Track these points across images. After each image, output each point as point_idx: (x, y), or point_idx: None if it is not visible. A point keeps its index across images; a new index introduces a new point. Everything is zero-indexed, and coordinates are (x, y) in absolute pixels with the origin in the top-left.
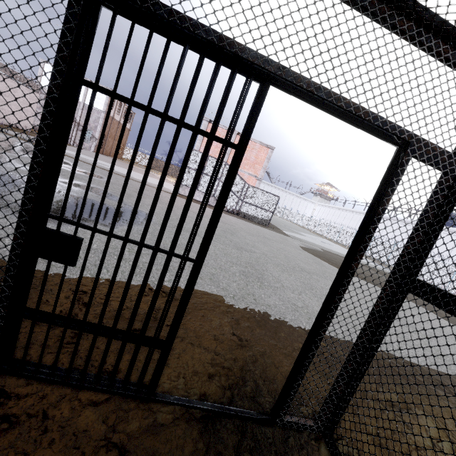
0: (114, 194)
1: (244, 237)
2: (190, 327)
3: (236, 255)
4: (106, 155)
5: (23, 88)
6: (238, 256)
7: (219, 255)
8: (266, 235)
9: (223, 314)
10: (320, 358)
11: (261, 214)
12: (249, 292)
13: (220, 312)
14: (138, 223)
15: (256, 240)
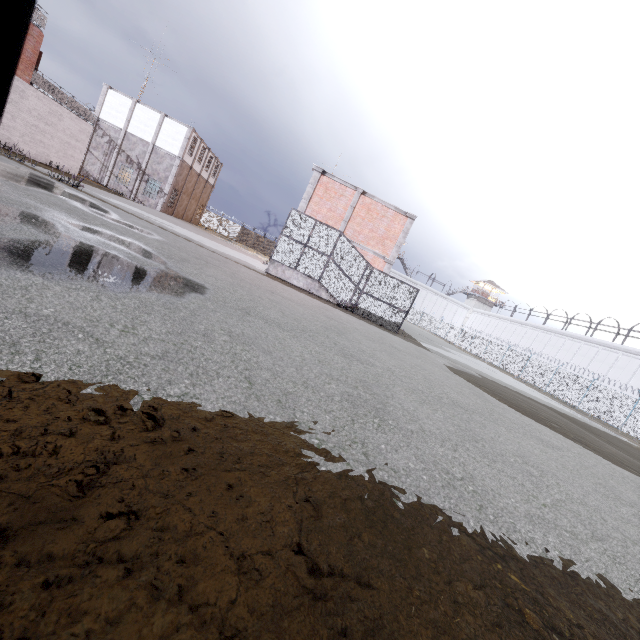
0: (157, 253)
1: (358, 341)
2: (177, 525)
3: (340, 365)
4: (177, 218)
5: (73, 116)
6: (343, 368)
7: (309, 361)
8: (395, 344)
9: (284, 488)
10: (526, 639)
11: (388, 313)
12: (354, 436)
13: (279, 481)
14: (175, 293)
15: (377, 348)
